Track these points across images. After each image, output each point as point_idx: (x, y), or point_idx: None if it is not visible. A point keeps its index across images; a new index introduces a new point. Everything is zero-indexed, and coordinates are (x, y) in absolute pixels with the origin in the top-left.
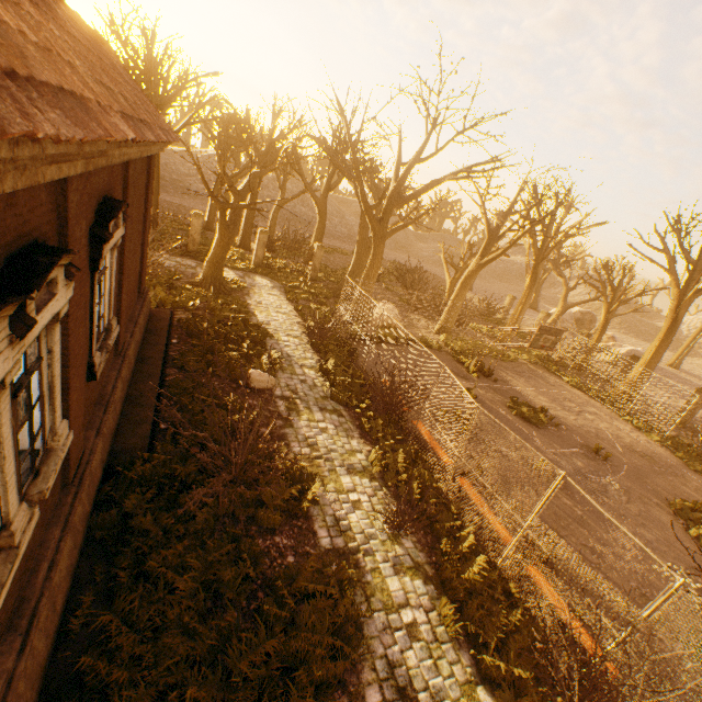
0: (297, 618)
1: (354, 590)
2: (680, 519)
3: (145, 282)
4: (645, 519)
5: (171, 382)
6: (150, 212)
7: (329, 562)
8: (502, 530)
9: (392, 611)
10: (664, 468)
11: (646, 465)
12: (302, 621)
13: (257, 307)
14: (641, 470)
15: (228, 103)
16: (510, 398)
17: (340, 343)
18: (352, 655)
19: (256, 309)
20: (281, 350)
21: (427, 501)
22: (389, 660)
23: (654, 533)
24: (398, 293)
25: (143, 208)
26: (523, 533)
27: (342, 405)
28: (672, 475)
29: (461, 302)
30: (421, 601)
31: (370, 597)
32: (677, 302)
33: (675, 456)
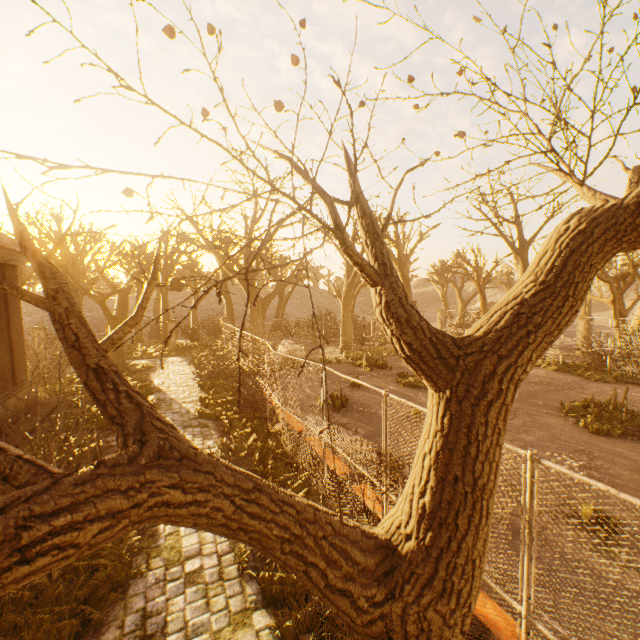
0: (40, 594)
1: (137, 557)
2: (571, 418)
3: (26, 374)
4: (529, 426)
5: (23, 441)
6: (19, 313)
7: (121, 540)
8: (339, 464)
9: (175, 565)
10: (561, 387)
11: (541, 389)
12: (45, 597)
13: (158, 376)
14: (534, 393)
15: (128, 242)
16: (398, 374)
17: (229, 378)
18: (92, 614)
19: (156, 378)
20: (165, 397)
21: (267, 465)
22: (147, 612)
23: (537, 435)
24: (313, 338)
25: (1, 308)
26: (325, 444)
27: (212, 419)
28: (570, 389)
29: (349, 319)
30: (218, 548)
31: (153, 558)
32: (517, 256)
33: (575, 376)
